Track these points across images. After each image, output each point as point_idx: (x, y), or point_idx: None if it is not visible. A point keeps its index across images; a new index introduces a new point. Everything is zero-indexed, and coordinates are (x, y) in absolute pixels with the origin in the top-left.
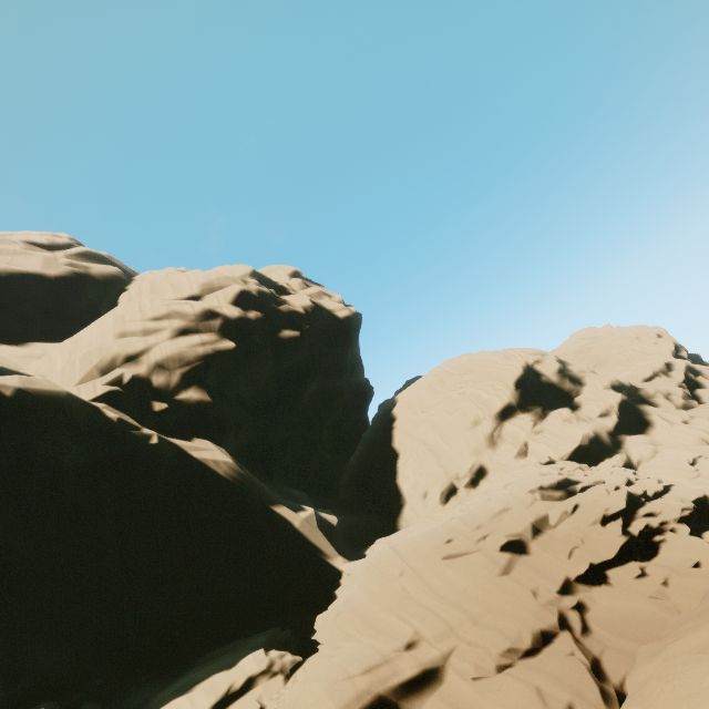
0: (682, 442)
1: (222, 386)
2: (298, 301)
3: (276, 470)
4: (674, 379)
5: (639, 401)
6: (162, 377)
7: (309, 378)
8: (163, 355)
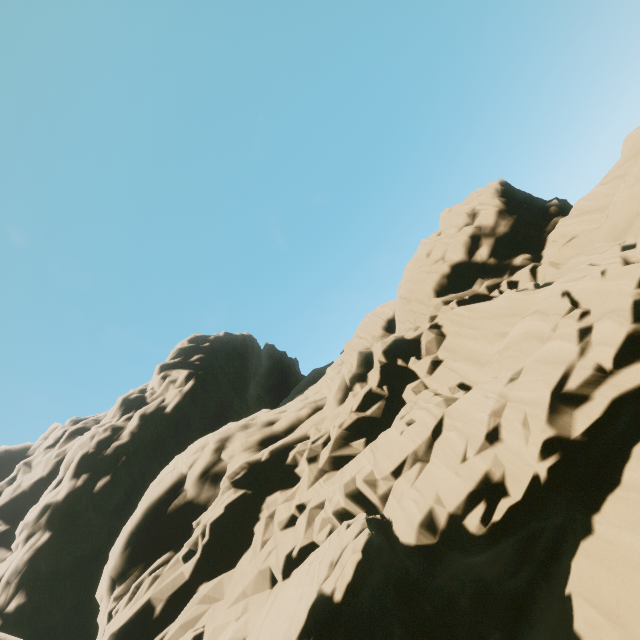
0: (233, 596)
1: (55, 565)
2: (129, 427)
3: (96, 614)
4: (368, 387)
5: (278, 482)
6: (4, 594)
7: (133, 503)
8: (9, 573)
